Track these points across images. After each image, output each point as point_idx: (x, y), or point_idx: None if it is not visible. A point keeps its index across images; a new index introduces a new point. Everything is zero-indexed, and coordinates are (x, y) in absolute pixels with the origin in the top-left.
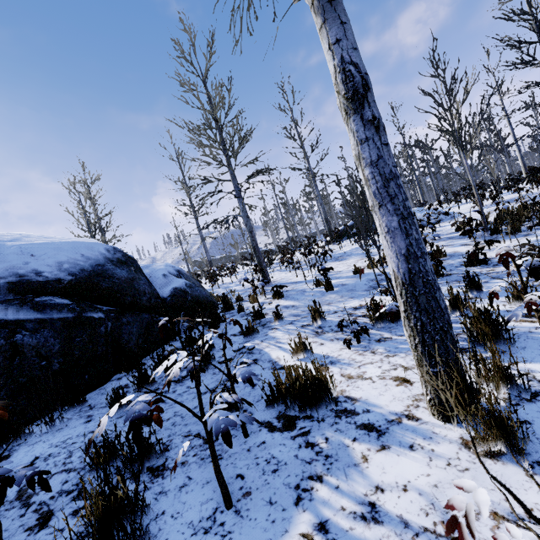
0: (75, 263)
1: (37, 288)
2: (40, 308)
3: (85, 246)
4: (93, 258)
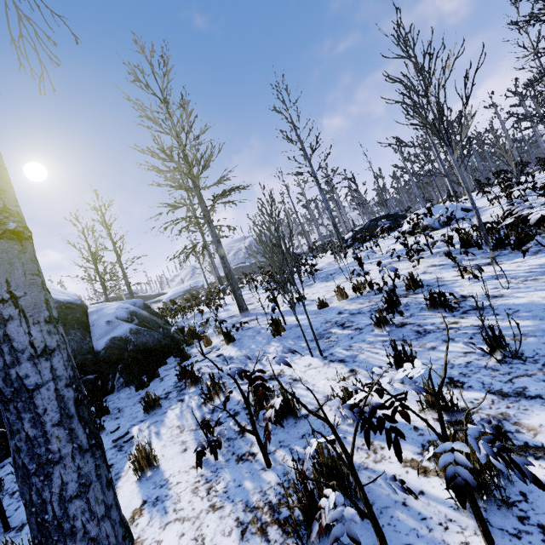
0: None
1: None
2: None
3: None
4: None
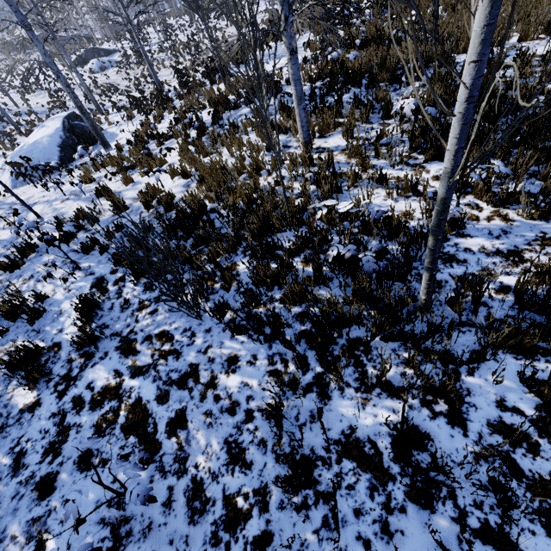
0: None
1: None
2: None
3: None
4: None
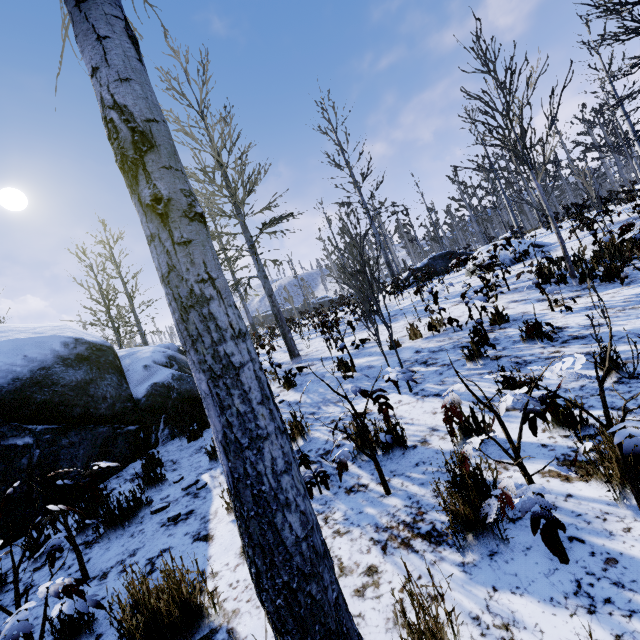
0: (9, 370)
1: None
2: None
3: (34, 343)
4: (38, 359)
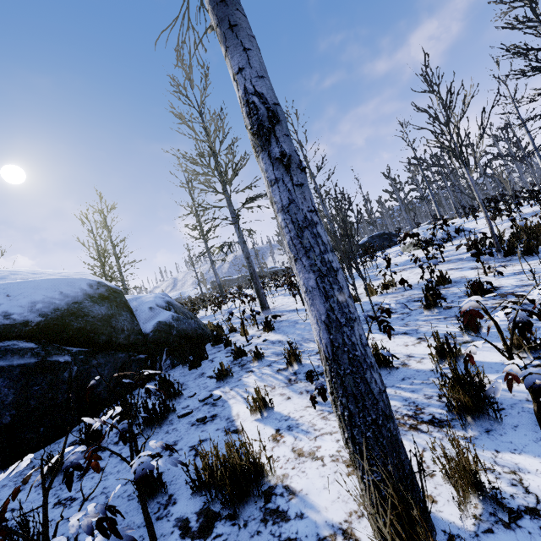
0: (50, 302)
1: (2, 332)
2: (0, 354)
3: (67, 283)
4: (71, 295)
